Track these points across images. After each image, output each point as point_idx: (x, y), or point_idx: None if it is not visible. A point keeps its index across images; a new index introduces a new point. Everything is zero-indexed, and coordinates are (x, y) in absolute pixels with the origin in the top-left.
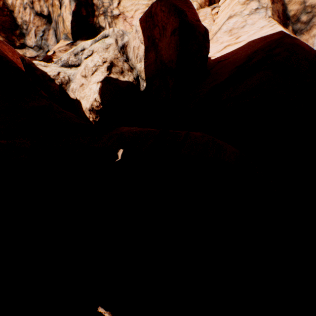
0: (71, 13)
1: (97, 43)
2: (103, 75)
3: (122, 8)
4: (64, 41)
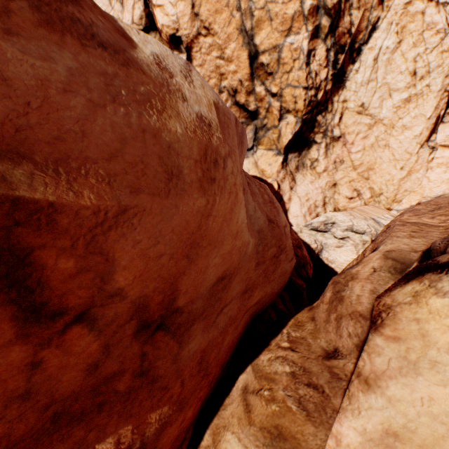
0: (293, 133)
1: (355, 236)
2: None
3: (343, 126)
4: (276, 156)
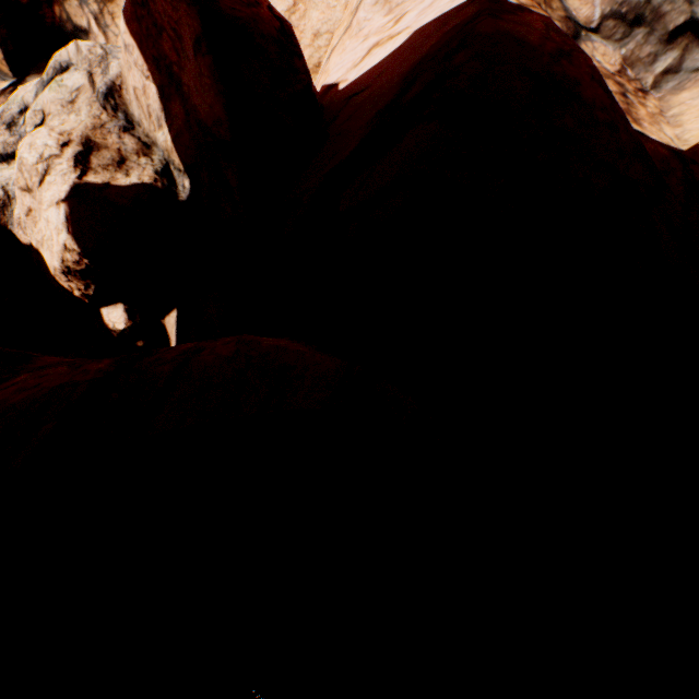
0: None
1: (46, 90)
2: (68, 182)
3: None
4: None
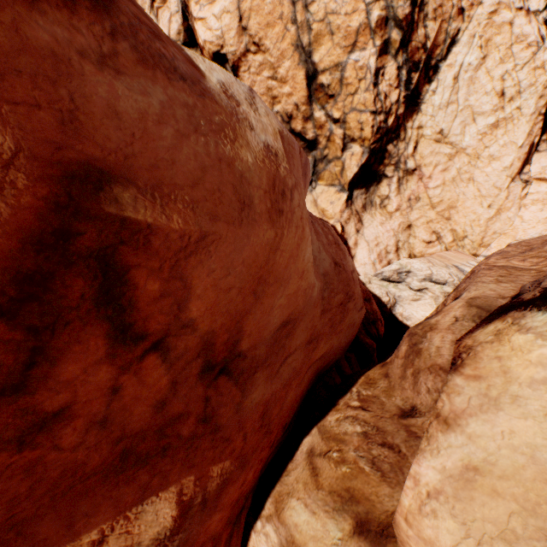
0: (359, 165)
1: (435, 287)
2: None
3: (418, 157)
4: (339, 193)
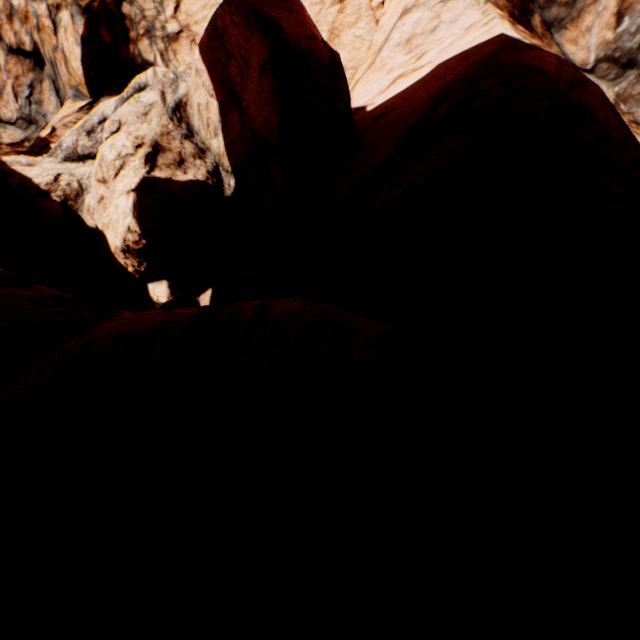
0: (80, 41)
1: (125, 105)
2: (138, 176)
3: (184, 16)
4: (74, 102)
